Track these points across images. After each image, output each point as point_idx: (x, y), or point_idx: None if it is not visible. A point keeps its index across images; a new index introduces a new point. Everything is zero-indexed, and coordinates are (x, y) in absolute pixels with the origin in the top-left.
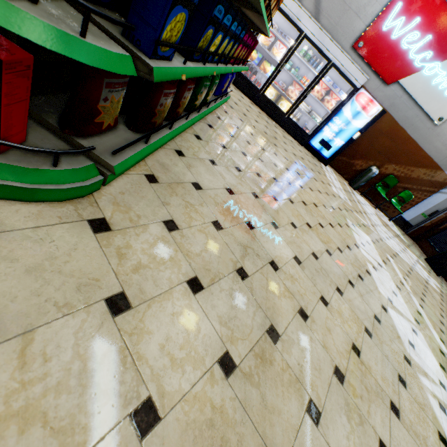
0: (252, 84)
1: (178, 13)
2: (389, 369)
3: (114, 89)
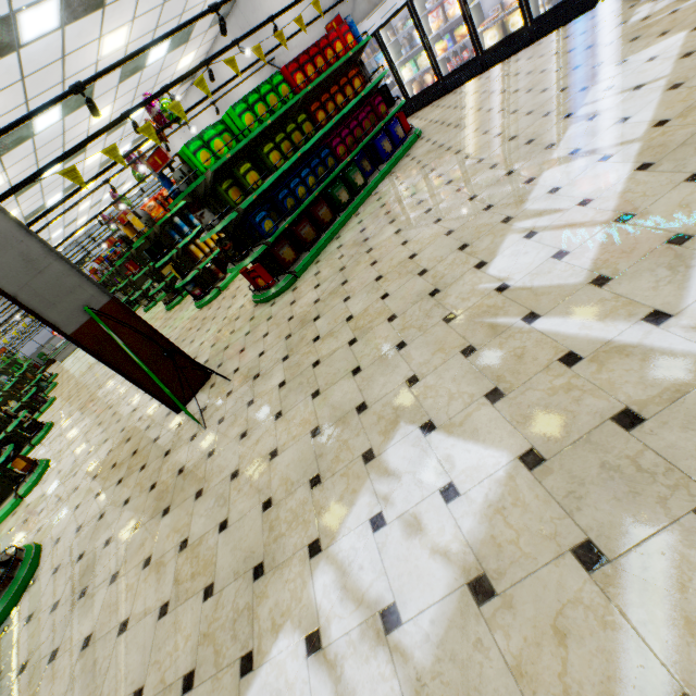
0: (465, 64)
1: (264, 224)
2: (450, 248)
3: (282, 250)
